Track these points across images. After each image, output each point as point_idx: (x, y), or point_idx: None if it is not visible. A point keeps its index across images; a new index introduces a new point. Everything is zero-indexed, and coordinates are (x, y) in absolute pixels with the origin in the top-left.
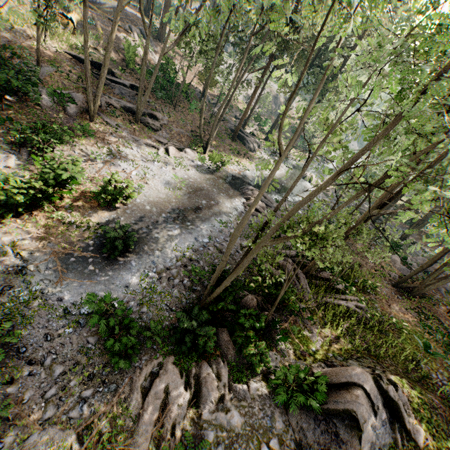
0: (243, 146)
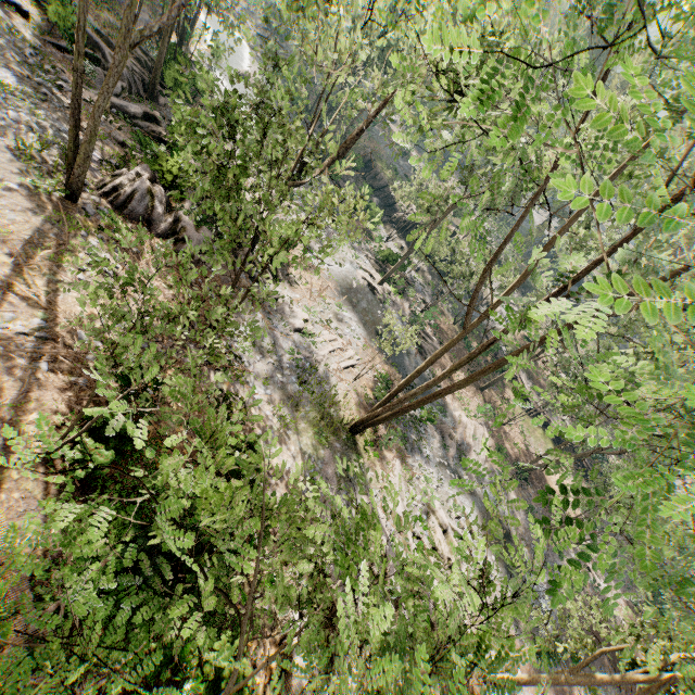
0: None
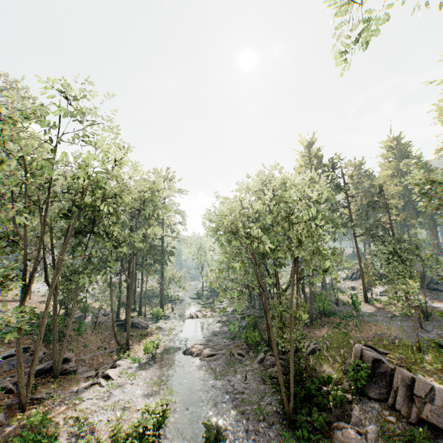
0: (137, 329)
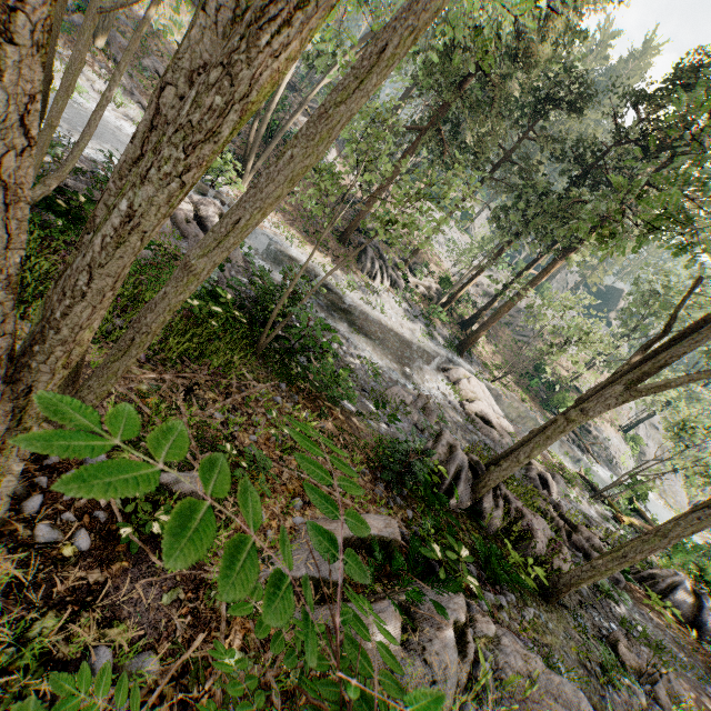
0: (354, 260)
